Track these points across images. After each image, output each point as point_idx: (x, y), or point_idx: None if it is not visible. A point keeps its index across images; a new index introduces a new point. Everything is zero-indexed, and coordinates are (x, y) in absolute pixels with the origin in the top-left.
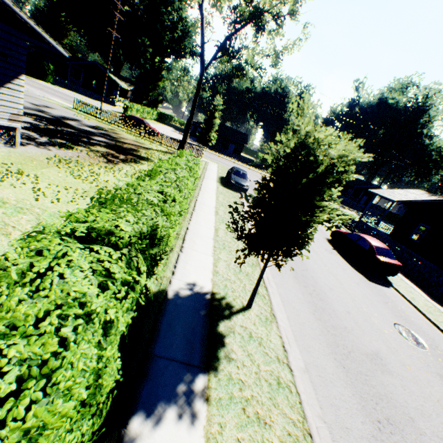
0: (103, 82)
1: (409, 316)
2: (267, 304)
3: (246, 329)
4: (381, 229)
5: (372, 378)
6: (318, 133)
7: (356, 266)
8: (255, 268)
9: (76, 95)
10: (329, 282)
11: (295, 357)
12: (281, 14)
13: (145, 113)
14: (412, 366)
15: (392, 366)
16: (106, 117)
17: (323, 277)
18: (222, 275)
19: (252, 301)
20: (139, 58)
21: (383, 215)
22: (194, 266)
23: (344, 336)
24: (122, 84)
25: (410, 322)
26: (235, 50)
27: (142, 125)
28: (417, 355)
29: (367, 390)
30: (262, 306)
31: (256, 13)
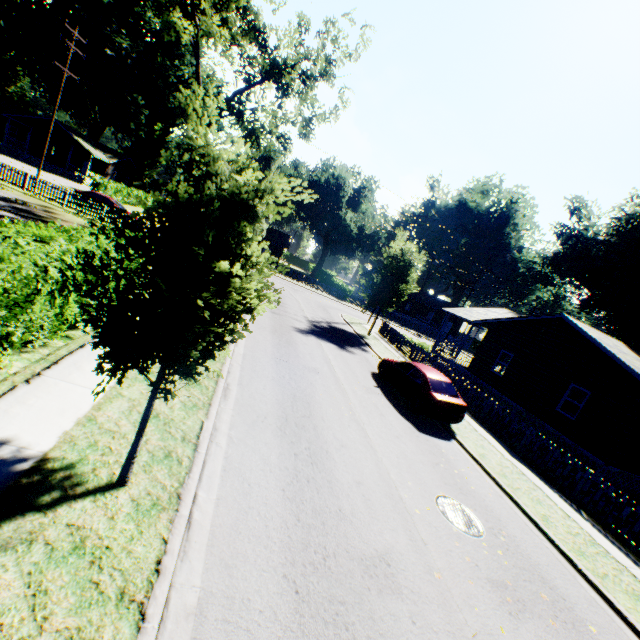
0: (67, 149)
1: (469, 483)
2: (177, 476)
3: (78, 532)
4: (460, 362)
5: (352, 607)
6: (226, 152)
7: (407, 410)
8: (194, 413)
9: (10, 161)
10: (345, 434)
11: (183, 583)
12: (316, 78)
13: (132, 196)
14: (447, 571)
15: (407, 576)
16: (42, 189)
17: (337, 426)
18: (101, 425)
19: (127, 470)
20: (129, 121)
21: (463, 343)
22: (38, 408)
23: (329, 526)
24: (97, 154)
25: (467, 492)
26: (246, 110)
27: (105, 205)
28: (461, 549)
29: (328, 638)
30: (161, 481)
31: (274, 66)
